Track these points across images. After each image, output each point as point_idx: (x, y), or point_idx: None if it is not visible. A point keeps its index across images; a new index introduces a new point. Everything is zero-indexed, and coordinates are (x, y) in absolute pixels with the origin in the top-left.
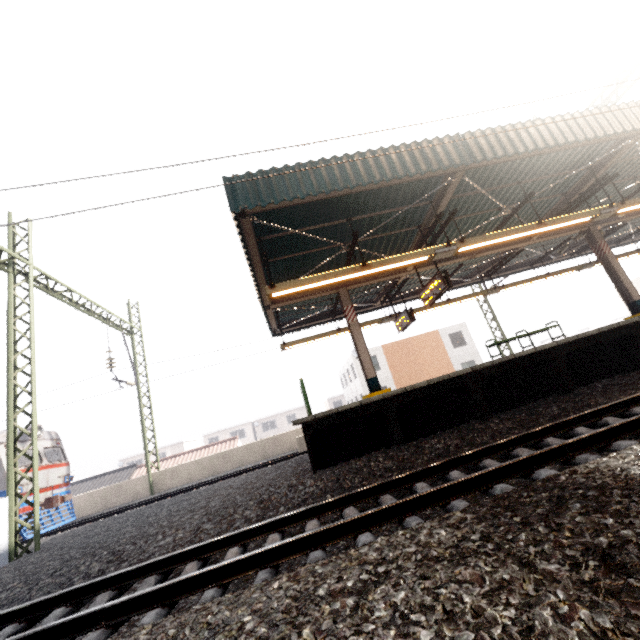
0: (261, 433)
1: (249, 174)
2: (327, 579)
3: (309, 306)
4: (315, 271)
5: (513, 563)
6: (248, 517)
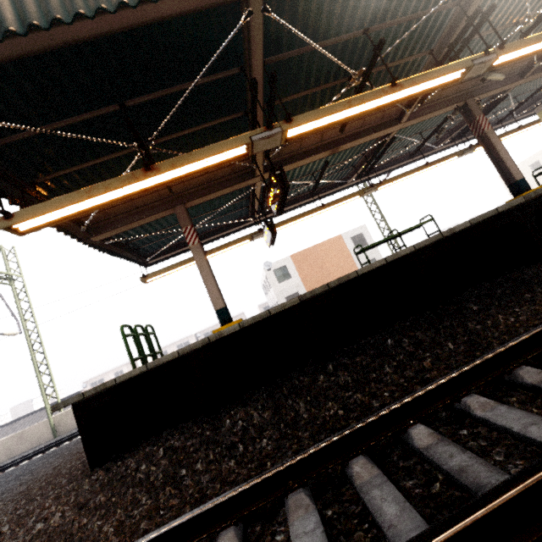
0: None
1: None
2: None
3: (171, 230)
4: None
5: None
6: None
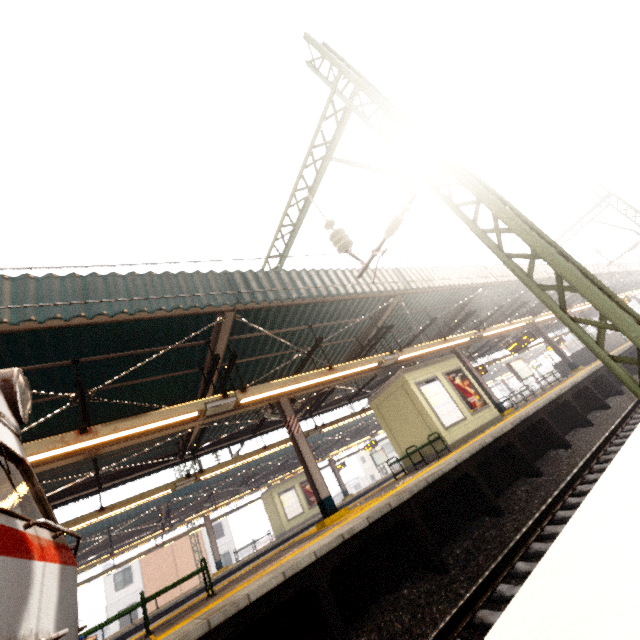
0: None
1: None
2: None
3: None
4: None
5: None
6: None
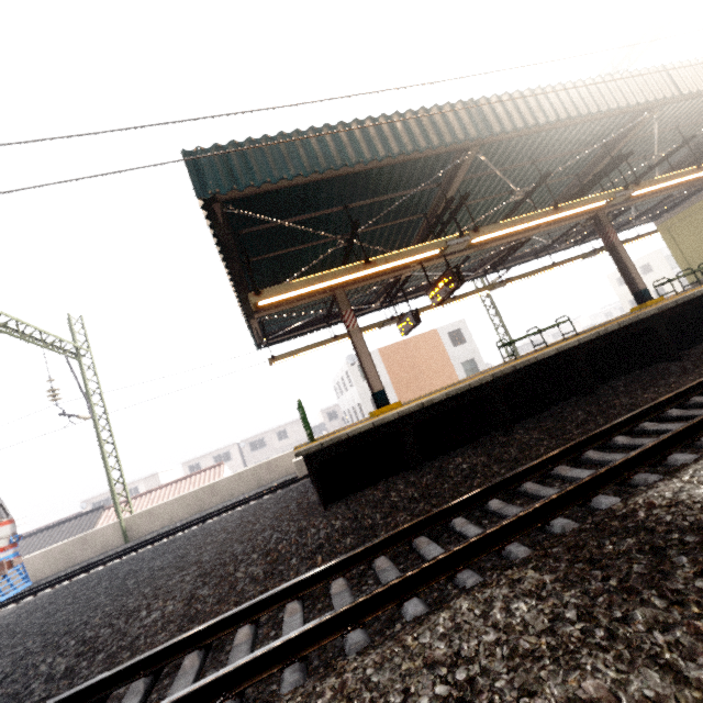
0: (249, 454)
1: (218, 147)
2: (389, 694)
3: (299, 312)
4: (306, 271)
5: (645, 664)
6: (253, 575)
